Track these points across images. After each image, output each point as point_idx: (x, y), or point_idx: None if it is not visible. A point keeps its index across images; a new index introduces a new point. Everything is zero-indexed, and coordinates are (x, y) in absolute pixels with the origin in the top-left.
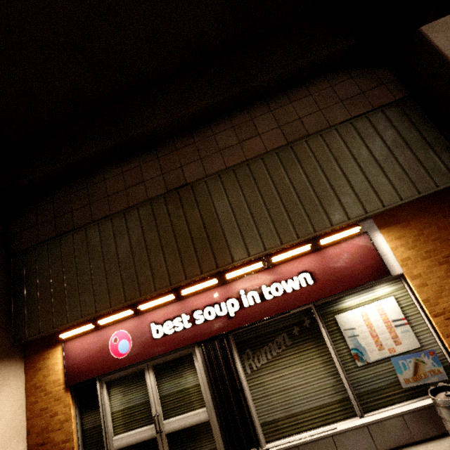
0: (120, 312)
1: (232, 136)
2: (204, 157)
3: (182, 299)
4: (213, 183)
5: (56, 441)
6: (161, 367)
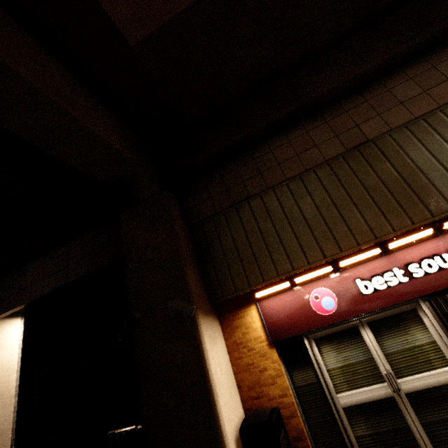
0: (318, 269)
1: (413, 87)
2: (383, 112)
3: (388, 254)
4: (400, 136)
5: (271, 395)
6: (377, 324)
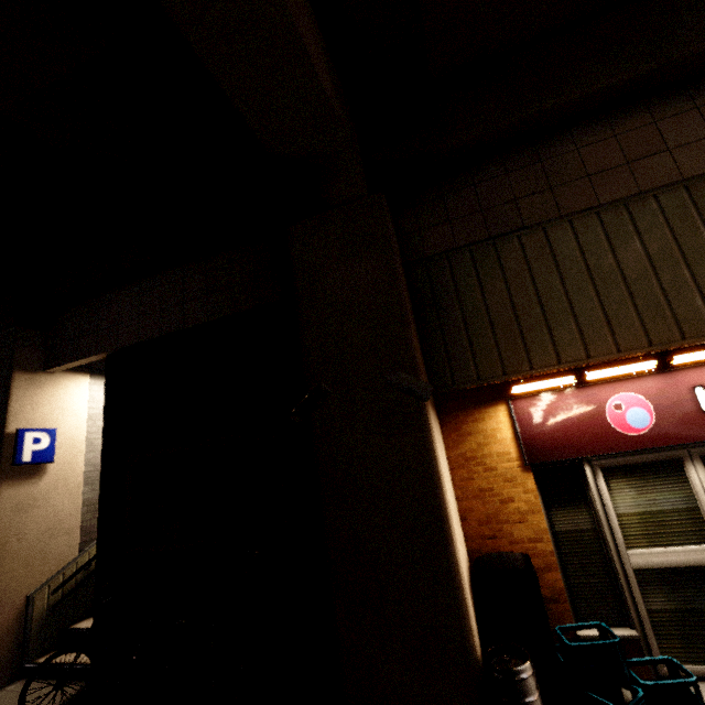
0: (632, 363)
1: None
2: None
3: None
4: None
5: (516, 537)
6: None
